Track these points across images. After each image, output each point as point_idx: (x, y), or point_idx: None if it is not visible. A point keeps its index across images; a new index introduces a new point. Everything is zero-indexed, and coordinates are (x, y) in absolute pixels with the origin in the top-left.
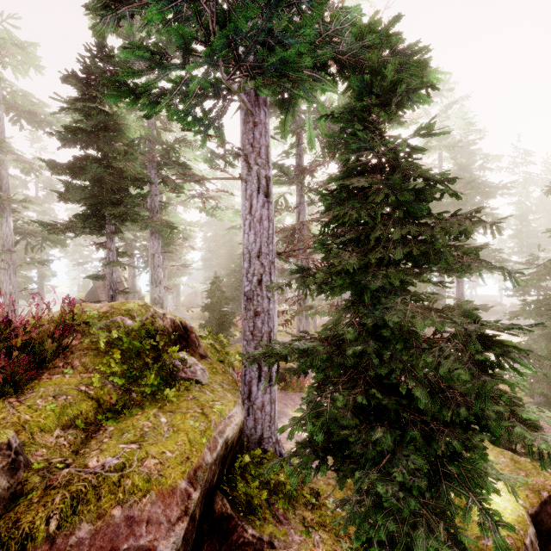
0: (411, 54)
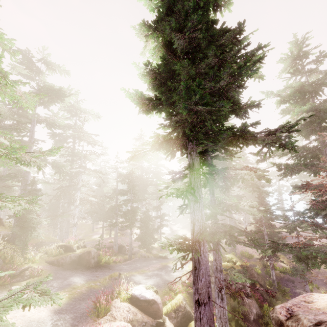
0: (59, 165)
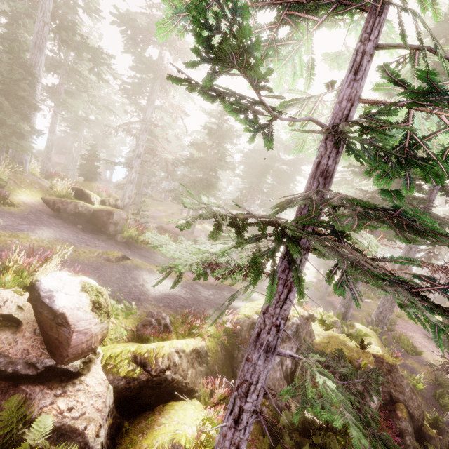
0: (82, 45)
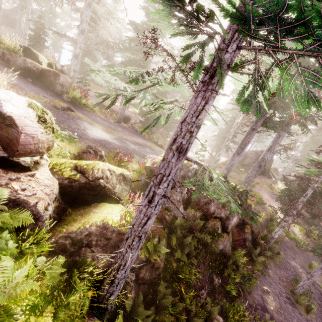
0: None
